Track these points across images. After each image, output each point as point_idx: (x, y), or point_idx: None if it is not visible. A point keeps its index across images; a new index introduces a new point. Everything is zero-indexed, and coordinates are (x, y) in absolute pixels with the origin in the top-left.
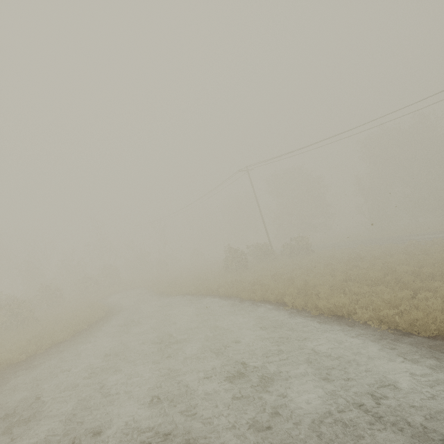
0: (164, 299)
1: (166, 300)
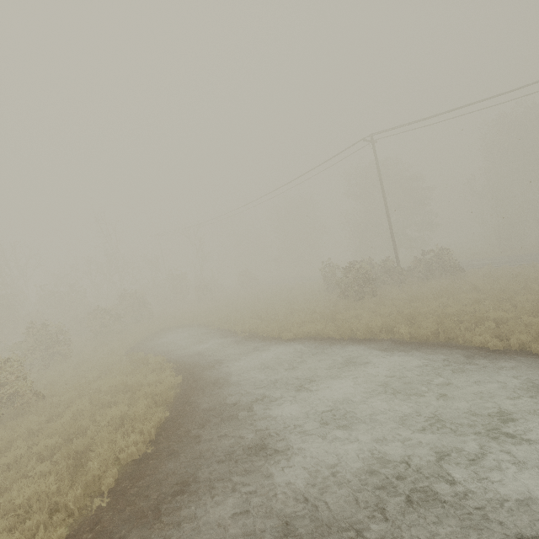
0: (275, 346)
1: (282, 347)
